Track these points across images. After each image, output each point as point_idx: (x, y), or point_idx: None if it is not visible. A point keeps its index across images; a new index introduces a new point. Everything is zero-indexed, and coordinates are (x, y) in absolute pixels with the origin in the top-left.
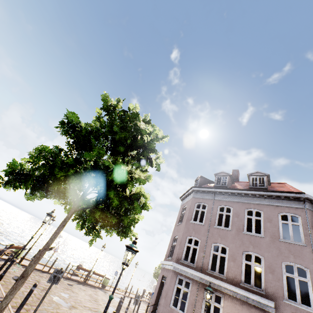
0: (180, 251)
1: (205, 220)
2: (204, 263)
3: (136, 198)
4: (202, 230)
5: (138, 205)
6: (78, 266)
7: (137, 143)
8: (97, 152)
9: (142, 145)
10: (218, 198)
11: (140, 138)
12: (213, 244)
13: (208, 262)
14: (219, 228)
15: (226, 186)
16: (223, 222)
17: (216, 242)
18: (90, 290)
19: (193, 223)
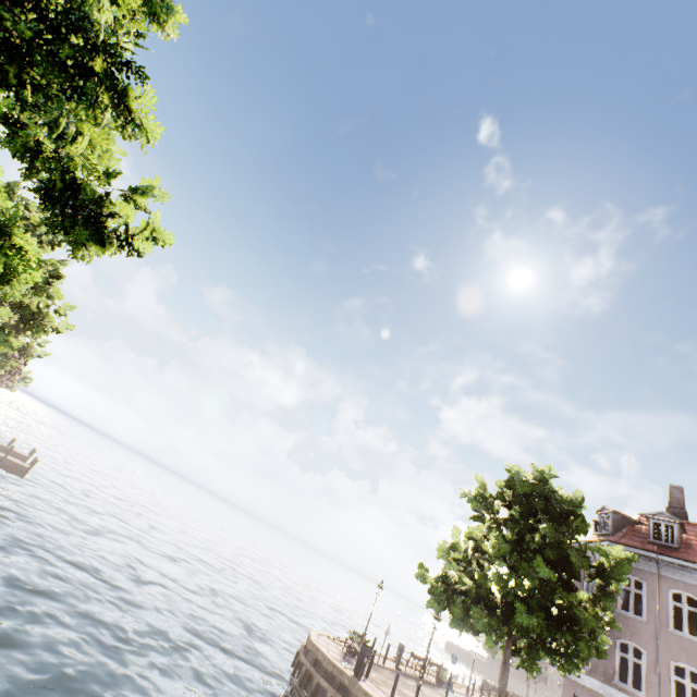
0: (609, 663)
1: (646, 613)
2: (661, 695)
3: (596, 635)
4: (645, 632)
5: (601, 645)
6: (412, 654)
7: (594, 566)
8: (564, 596)
9: (601, 569)
10: (666, 573)
11: (599, 562)
12: (672, 663)
13: (669, 695)
14: (680, 635)
15: (676, 547)
16: (685, 624)
17: (678, 660)
18: (439, 695)
19: (624, 615)
